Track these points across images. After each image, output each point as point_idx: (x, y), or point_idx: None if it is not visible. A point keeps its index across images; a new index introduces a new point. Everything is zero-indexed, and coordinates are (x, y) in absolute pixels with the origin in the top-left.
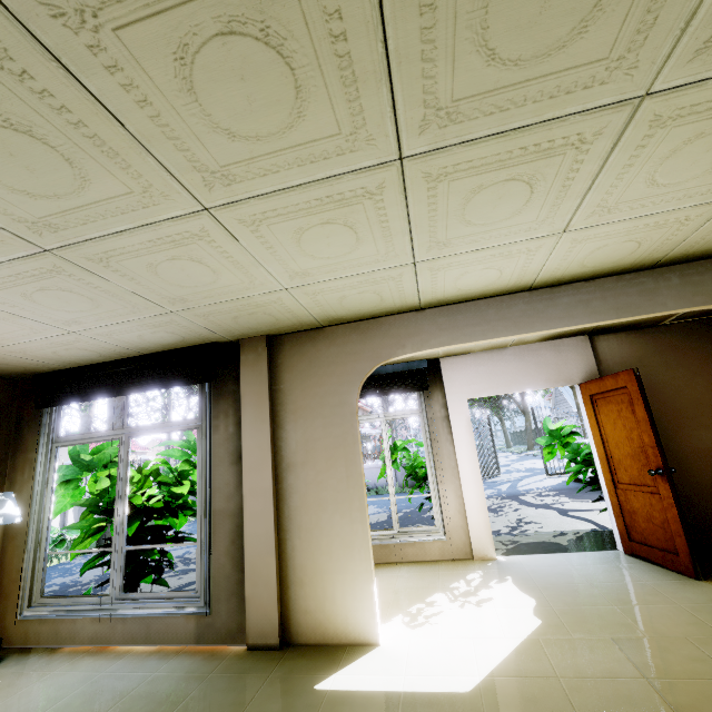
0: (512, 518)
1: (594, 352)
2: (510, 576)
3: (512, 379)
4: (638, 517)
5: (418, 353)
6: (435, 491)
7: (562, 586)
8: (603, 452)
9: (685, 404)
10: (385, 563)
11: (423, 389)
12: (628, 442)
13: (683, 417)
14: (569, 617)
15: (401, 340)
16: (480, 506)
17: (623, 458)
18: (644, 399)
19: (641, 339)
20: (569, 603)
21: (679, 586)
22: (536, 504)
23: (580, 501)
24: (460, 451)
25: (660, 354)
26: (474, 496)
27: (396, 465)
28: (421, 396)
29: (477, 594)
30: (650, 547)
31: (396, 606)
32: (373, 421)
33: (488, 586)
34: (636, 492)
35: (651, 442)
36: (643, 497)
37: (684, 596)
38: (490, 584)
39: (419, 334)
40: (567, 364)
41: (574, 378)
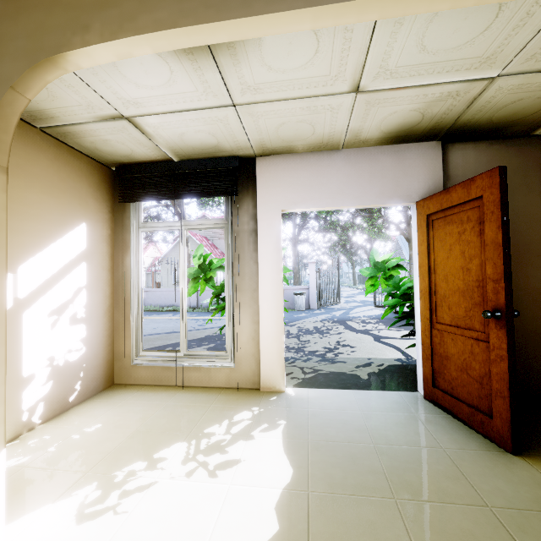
0: (332, 341)
1: (444, 164)
2: (284, 421)
3: (338, 191)
4: (450, 364)
5: (119, 50)
6: (229, 314)
7: (338, 447)
8: (427, 285)
9: (536, 237)
10: (166, 386)
11: (229, 194)
12: (462, 273)
13: (529, 253)
14: (322, 523)
15: (82, 16)
16: (276, 335)
17: (450, 294)
18: (504, 213)
19: (505, 152)
20: (334, 484)
21: (487, 464)
22: (358, 329)
23: (394, 329)
24: (263, 271)
25: (523, 173)
26: (271, 324)
27: (213, 285)
28: (227, 203)
29: (227, 450)
30: (456, 400)
31: (107, 464)
32: (170, 229)
33: (249, 436)
34: (457, 335)
35: (497, 273)
36: (464, 343)
37: (496, 488)
38: (253, 432)
39: (119, 2)
40: (409, 176)
41: (413, 195)
